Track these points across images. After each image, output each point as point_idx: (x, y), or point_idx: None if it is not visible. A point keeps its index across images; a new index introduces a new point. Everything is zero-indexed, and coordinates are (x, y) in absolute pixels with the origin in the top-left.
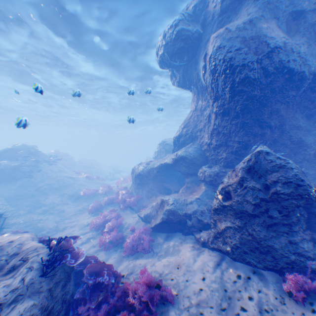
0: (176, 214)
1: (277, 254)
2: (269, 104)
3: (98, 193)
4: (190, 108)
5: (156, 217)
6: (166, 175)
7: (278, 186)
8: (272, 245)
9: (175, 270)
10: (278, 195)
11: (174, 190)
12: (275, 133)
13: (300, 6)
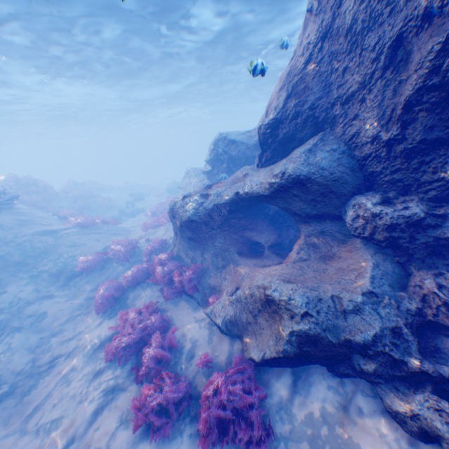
0: (322, 343)
1: None
2: None
3: (110, 259)
4: (306, 38)
5: (257, 332)
6: (248, 215)
7: None
8: None
9: None
10: None
11: (269, 245)
12: None
13: None
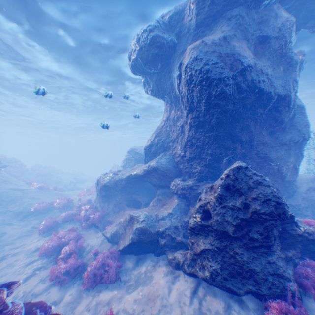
0: (148, 233)
1: (258, 278)
2: (241, 119)
3: (54, 208)
4: (163, 118)
5: (125, 236)
6: (136, 186)
7: (258, 205)
8: (253, 269)
9: (148, 306)
10: (258, 214)
11: (144, 203)
12: (244, 147)
13: (266, 33)
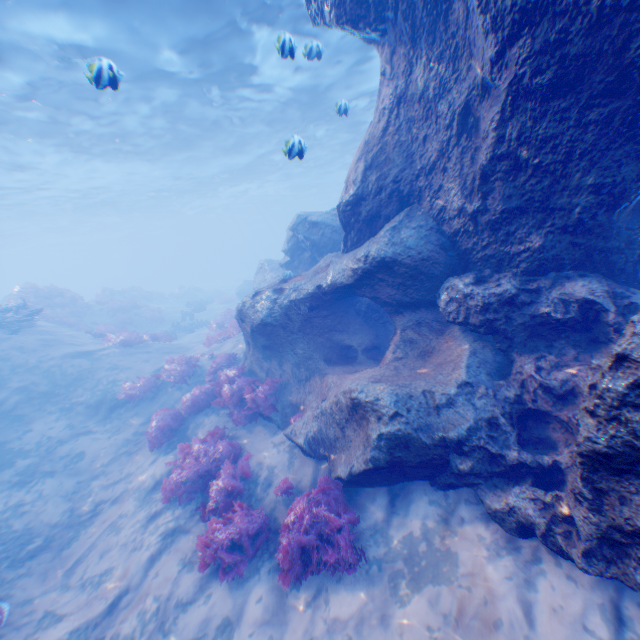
0: (413, 444)
1: None
2: None
3: (164, 383)
4: (382, 104)
5: (346, 446)
6: (335, 313)
7: None
8: None
9: None
10: None
11: (363, 349)
12: None
13: None
